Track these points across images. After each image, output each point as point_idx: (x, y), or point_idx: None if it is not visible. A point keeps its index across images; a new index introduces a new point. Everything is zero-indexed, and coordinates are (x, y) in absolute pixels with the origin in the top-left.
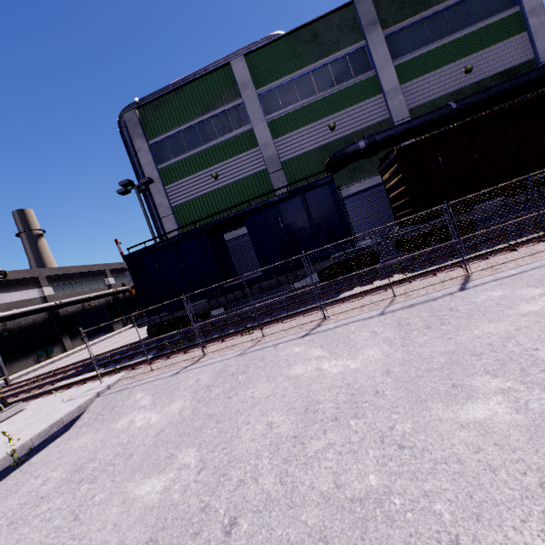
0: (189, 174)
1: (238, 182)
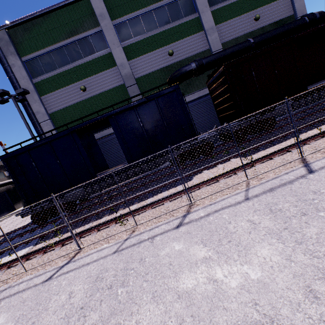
0: (61, 87)
1: (102, 94)
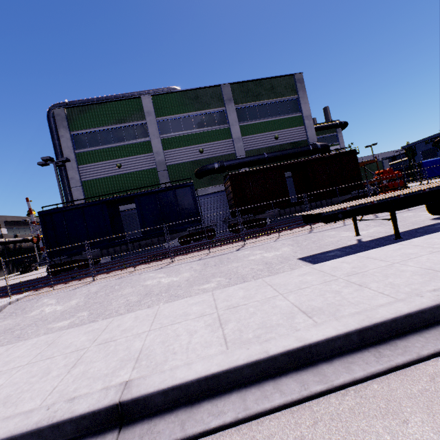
0: (99, 161)
1: (135, 173)
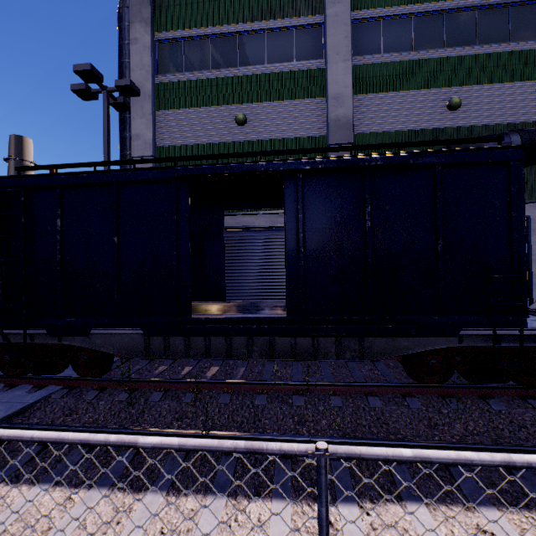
0: (200, 105)
1: (273, 142)
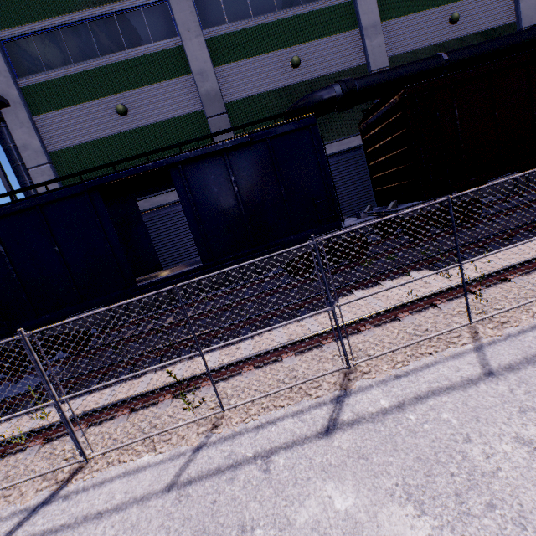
0: (77, 102)
1: (159, 125)
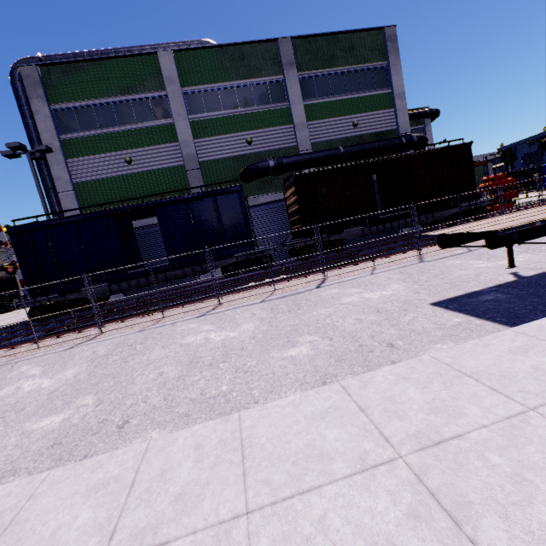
0: (98, 153)
1: (153, 172)
